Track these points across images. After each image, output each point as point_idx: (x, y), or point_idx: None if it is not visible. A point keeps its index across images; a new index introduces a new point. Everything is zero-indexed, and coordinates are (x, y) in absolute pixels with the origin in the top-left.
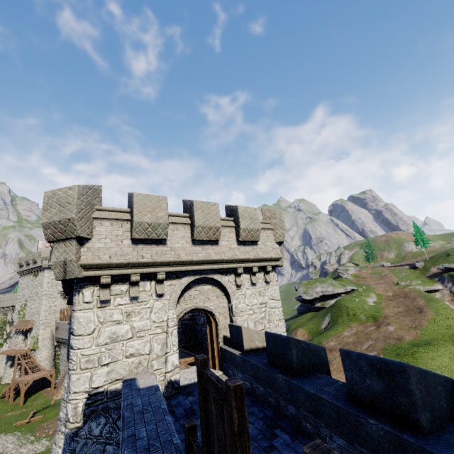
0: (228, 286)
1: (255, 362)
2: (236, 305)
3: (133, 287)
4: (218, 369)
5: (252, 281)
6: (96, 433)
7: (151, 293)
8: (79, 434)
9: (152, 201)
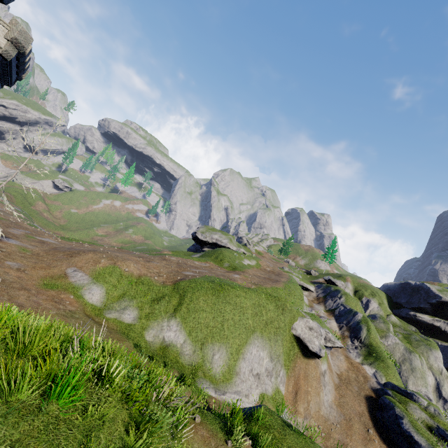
0: None
1: None
2: None
3: None
4: None
5: None
6: None
7: None
8: None
9: None
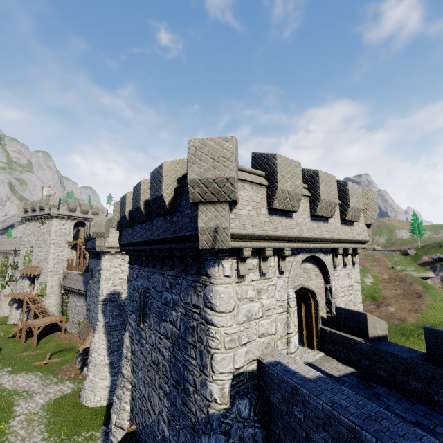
0: (329, 267)
1: (405, 356)
2: (335, 287)
3: (263, 262)
4: (315, 349)
5: (346, 263)
6: (245, 415)
7: (275, 269)
8: (228, 416)
9: (291, 166)
